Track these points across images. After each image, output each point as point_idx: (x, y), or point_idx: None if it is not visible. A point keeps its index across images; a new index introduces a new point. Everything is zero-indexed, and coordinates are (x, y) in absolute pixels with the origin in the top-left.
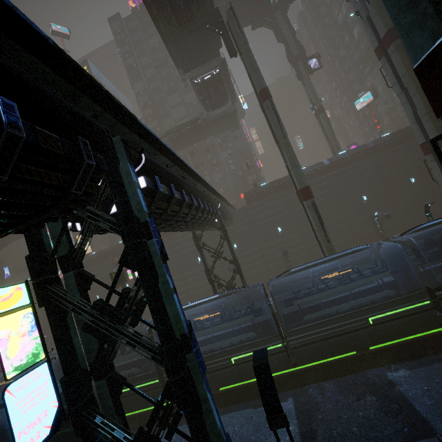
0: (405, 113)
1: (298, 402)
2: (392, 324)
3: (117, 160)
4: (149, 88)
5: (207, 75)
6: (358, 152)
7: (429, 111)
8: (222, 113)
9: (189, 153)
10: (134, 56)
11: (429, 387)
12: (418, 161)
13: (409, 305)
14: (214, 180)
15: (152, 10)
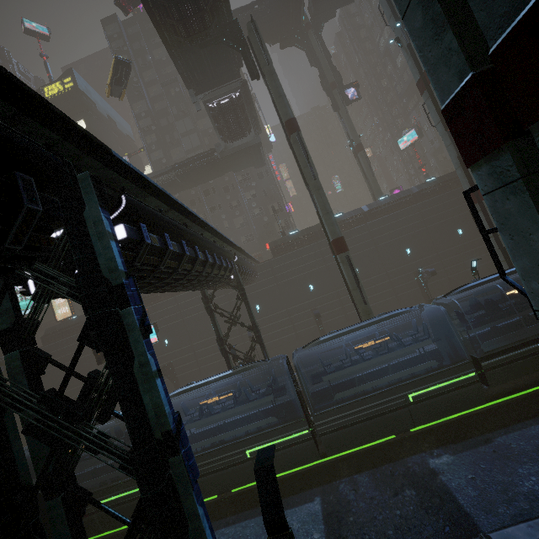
0: None
1: (327, 503)
2: (435, 401)
3: (82, 203)
4: (153, 109)
5: (225, 99)
6: (400, 198)
7: None
8: (244, 145)
9: (203, 192)
10: (134, 69)
11: (474, 475)
12: (465, 211)
13: (453, 378)
14: (234, 226)
15: (154, 14)
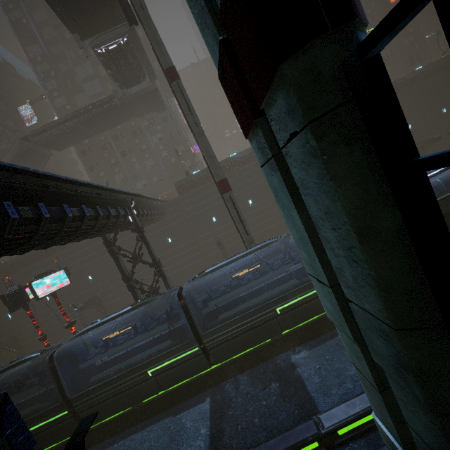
0: None
1: (214, 401)
2: (296, 311)
3: None
4: (50, 53)
5: (113, 44)
6: None
7: None
8: (141, 92)
9: (112, 137)
10: (21, 8)
11: (321, 365)
12: None
13: (309, 292)
14: (145, 168)
15: None
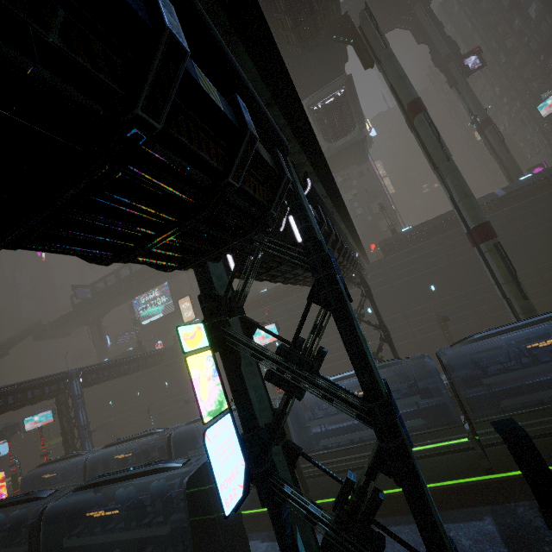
0: None
1: (503, 525)
2: None
3: (295, 182)
4: None
5: (329, 98)
6: None
7: None
8: (347, 143)
9: None
10: None
11: None
12: None
13: None
14: None
15: None
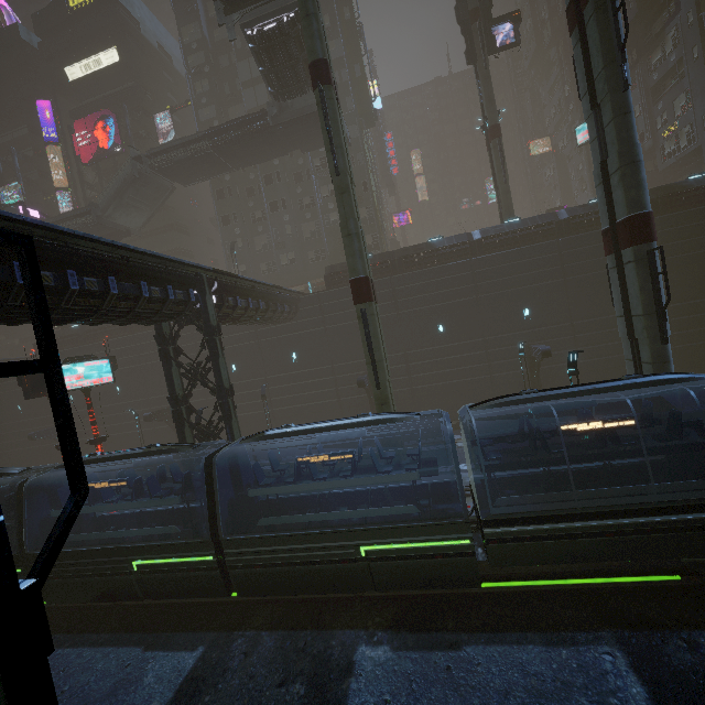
0: (667, 165)
1: (204, 660)
2: (399, 565)
3: None
4: (212, 39)
5: (271, 22)
6: (535, 225)
7: (624, 164)
8: (308, 109)
9: (264, 178)
10: None
11: (392, 698)
12: None
13: (433, 540)
14: (301, 235)
15: None
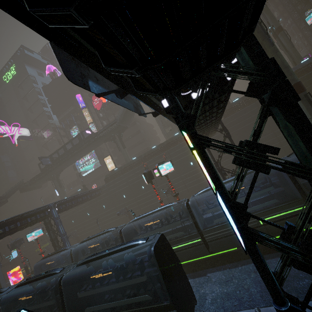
0: None
1: None
2: None
3: None
4: None
5: None
6: None
7: None
8: None
9: None
10: None
11: None
12: None
13: None
14: None
15: None
